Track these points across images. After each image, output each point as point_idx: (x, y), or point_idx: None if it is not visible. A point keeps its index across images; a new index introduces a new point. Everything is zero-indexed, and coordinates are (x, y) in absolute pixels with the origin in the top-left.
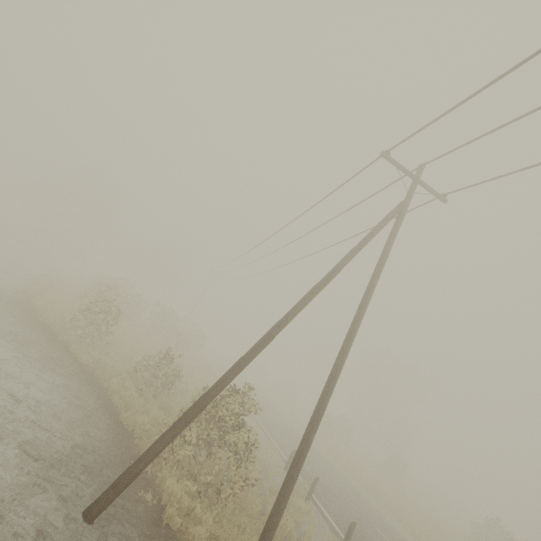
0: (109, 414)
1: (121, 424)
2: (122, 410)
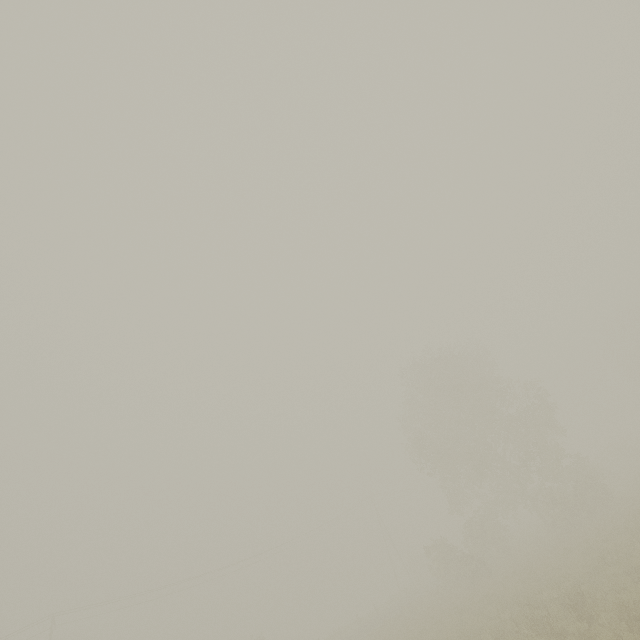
0: None
1: None
2: None
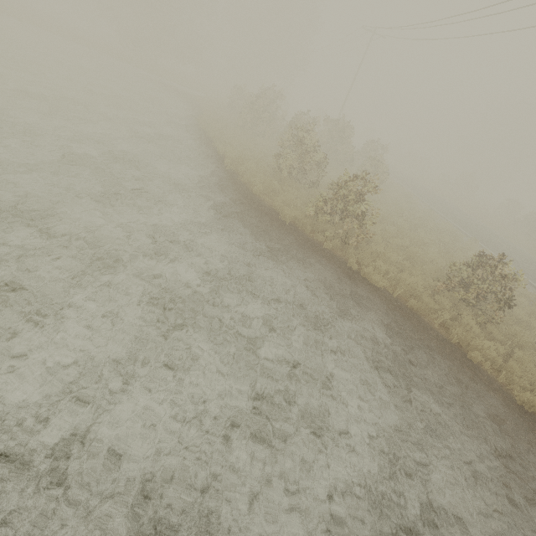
0: (501, 397)
1: (527, 413)
2: (490, 372)
